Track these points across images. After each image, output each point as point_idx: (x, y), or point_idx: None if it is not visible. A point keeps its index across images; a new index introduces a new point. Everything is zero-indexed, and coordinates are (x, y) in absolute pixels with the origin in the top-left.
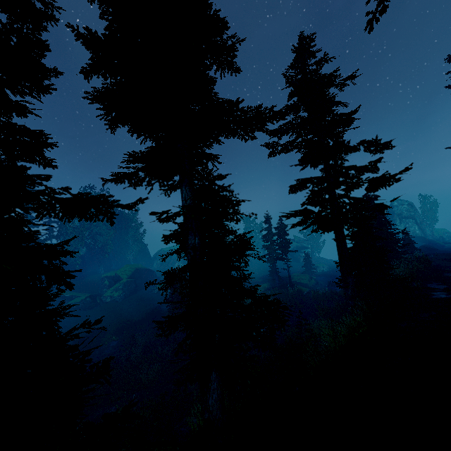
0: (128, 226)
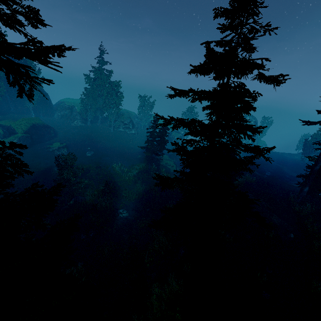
0: None
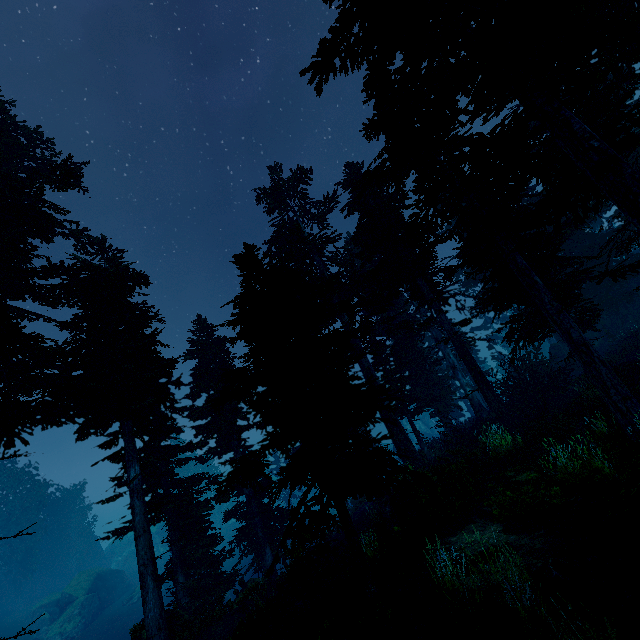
0: (70, 510)
